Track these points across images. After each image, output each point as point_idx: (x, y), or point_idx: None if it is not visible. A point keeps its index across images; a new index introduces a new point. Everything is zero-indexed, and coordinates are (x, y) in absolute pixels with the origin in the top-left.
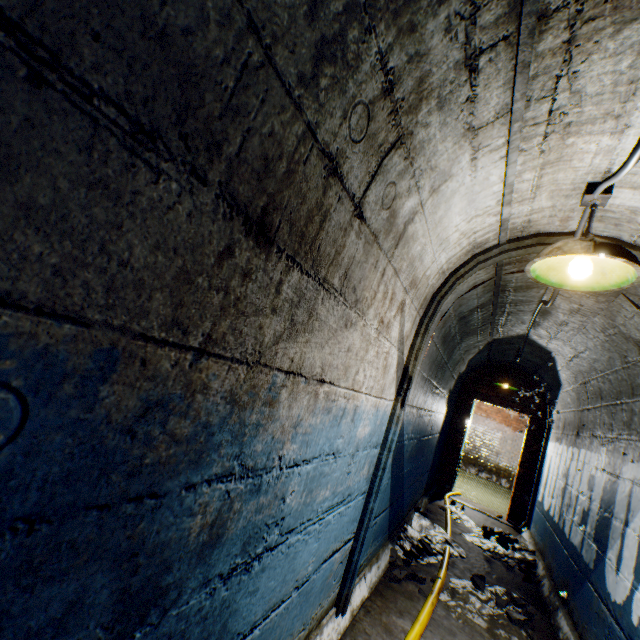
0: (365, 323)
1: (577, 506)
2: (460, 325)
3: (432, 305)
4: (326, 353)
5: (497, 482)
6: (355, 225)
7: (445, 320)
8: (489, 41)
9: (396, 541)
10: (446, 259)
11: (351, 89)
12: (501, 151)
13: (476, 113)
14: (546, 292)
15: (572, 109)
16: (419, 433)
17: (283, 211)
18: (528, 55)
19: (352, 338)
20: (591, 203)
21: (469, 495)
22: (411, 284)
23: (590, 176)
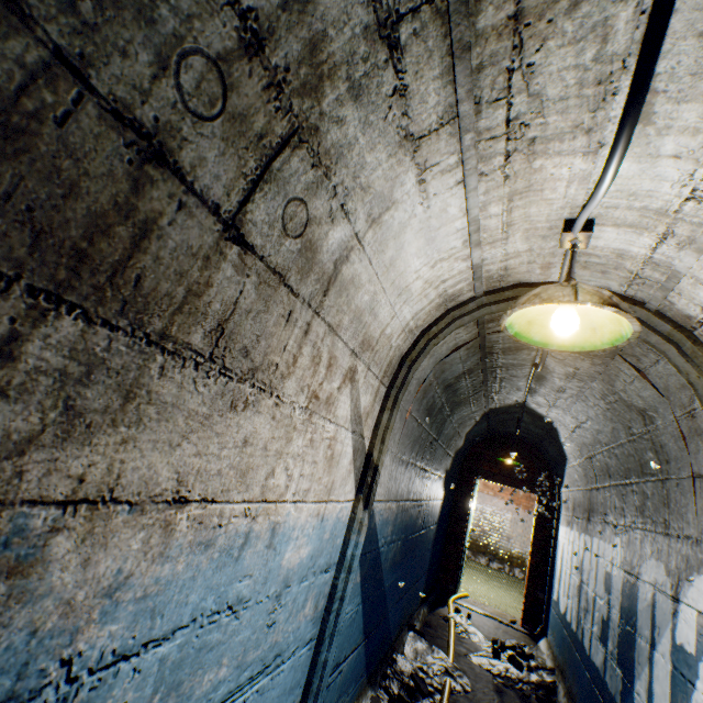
0: (279, 401)
1: (595, 612)
2: (448, 394)
3: (401, 372)
4: (187, 454)
5: (510, 573)
6: (231, 254)
7: (425, 389)
8: (408, 2)
9: (380, 683)
10: (412, 314)
11: (169, 21)
12: (456, 173)
13: (412, 114)
14: (538, 354)
15: (534, 119)
16: (405, 531)
17: (2, 202)
18: (465, 31)
19: (252, 425)
20: (571, 243)
21: (480, 592)
22: (363, 345)
23: (567, 211)
